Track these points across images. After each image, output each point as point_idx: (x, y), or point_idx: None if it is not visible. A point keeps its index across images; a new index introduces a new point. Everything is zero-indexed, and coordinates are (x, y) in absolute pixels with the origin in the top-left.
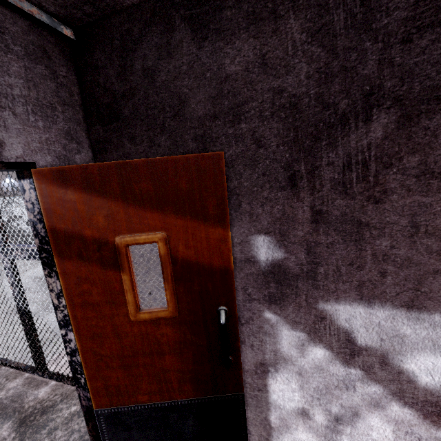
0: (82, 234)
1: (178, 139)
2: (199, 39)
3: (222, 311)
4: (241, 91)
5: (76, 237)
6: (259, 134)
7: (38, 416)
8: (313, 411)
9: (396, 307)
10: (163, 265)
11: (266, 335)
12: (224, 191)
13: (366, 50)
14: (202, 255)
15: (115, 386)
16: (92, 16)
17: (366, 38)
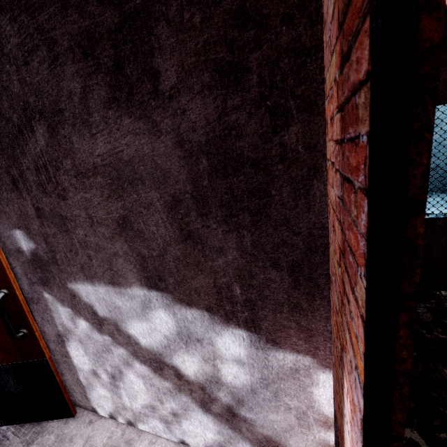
0: None
1: None
2: None
3: (1, 293)
4: None
5: None
6: None
7: None
8: (99, 371)
9: (107, 284)
10: None
11: (52, 311)
12: None
13: (9, 72)
14: None
15: None
16: None
17: (6, 62)
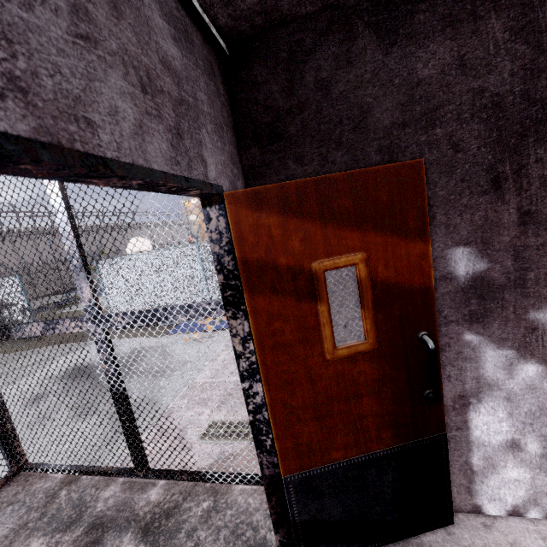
0: (275, 263)
1: (358, 153)
2: (386, 45)
3: (426, 336)
4: (436, 96)
5: (269, 267)
6: (457, 138)
7: (163, 521)
8: (524, 441)
9: None
10: (363, 290)
11: (466, 361)
12: (425, 202)
13: None
14: (402, 275)
15: (306, 444)
16: (256, 29)
17: None
